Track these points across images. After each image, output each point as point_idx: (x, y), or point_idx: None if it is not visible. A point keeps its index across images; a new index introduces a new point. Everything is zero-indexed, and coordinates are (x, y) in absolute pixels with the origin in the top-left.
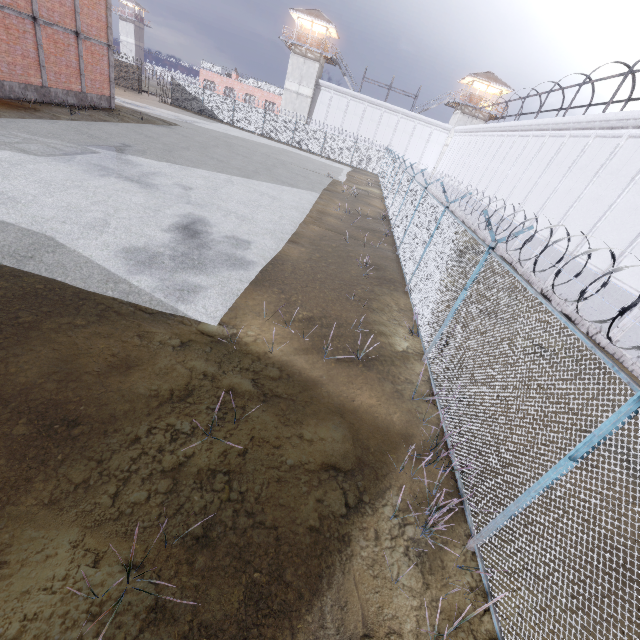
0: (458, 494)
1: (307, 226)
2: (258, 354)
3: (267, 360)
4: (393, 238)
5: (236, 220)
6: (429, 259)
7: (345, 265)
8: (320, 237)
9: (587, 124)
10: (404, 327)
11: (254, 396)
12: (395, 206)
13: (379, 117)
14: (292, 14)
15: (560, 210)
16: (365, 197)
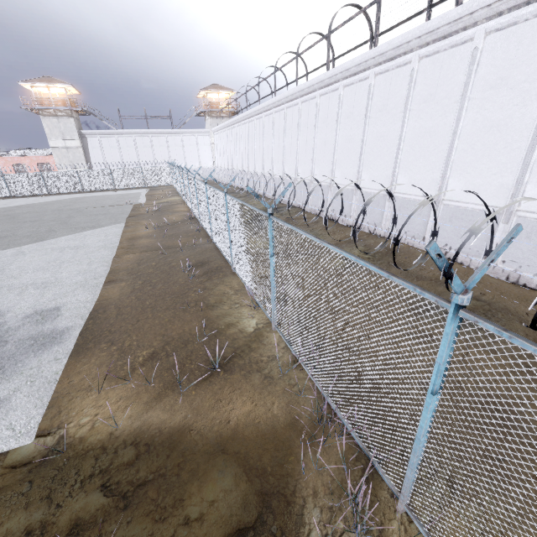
0: (363, 452)
1: (121, 258)
2: (101, 443)
3: (115, 443)
4: (205, 230)
5: (36, 291)
6: (235, 239)
7: (171, 277)
8: (137, 263)
9: (292, 96)
10: (246, 305)
11: (110, 509)
12: (194, 205)
13: (150, 142)
14: (23, 85)
15: (308, 158)
16: (168, 207)
